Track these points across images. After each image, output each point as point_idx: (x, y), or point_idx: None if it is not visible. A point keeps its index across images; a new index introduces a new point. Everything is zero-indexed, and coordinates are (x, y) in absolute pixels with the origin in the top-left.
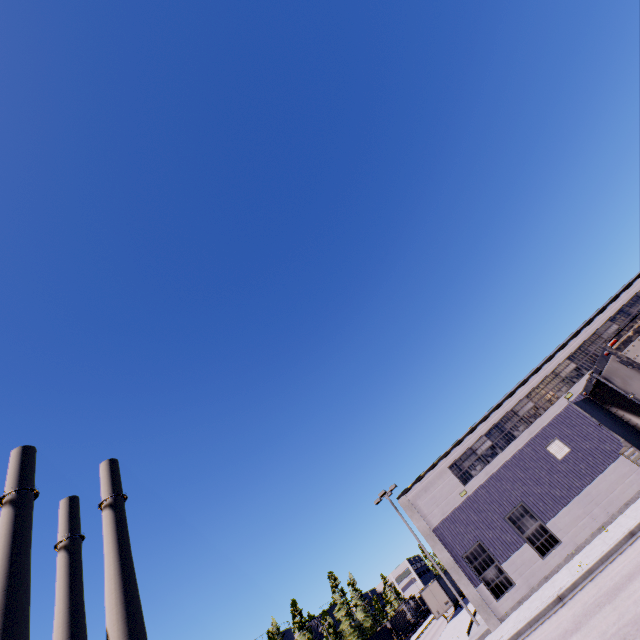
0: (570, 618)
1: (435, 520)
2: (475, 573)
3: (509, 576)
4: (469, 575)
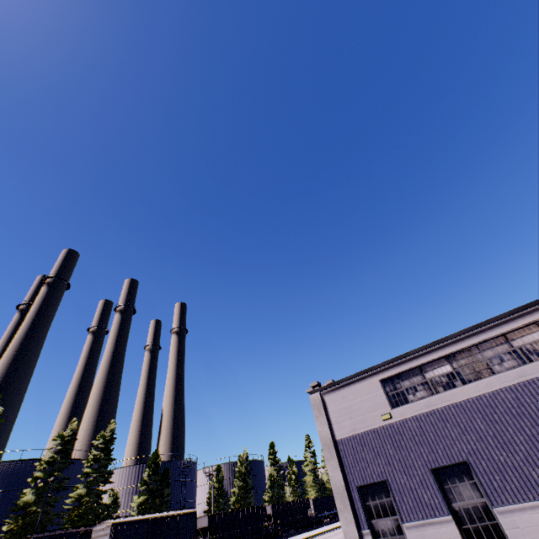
0: None
1: (341, 432)
2: (365, 514)
3: None
4: (357, 512)
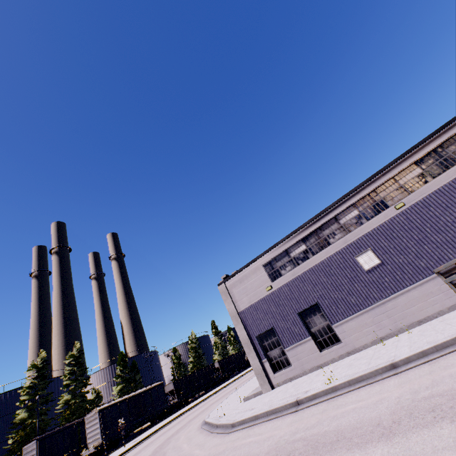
0: (274, 442)
1: (242, 306)
2: (263, 350)
3: (289, 358)
4: (258, 351)
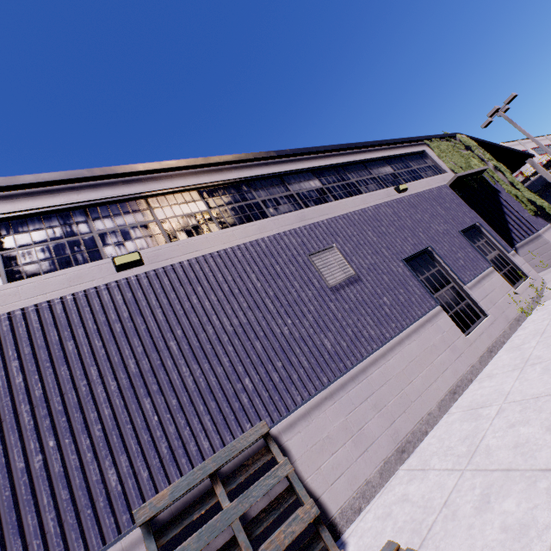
0: None
1: None
2: None
3: None
4: None
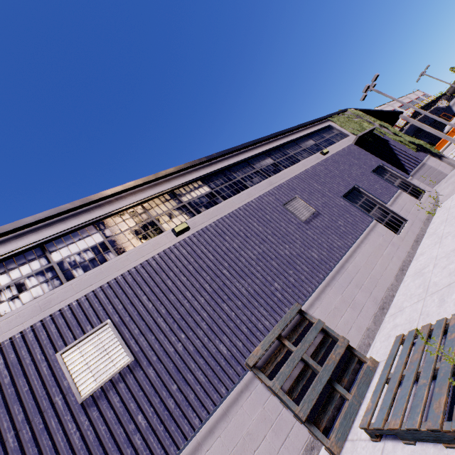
0: None
1: None
2: None
3: None
4: None
